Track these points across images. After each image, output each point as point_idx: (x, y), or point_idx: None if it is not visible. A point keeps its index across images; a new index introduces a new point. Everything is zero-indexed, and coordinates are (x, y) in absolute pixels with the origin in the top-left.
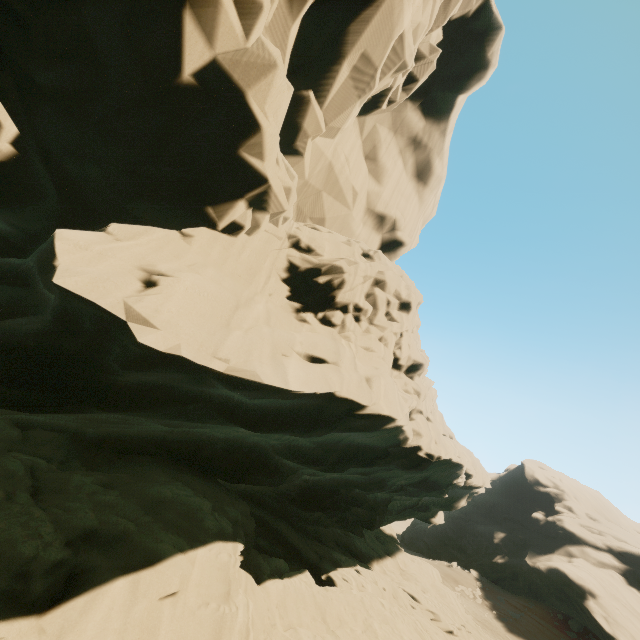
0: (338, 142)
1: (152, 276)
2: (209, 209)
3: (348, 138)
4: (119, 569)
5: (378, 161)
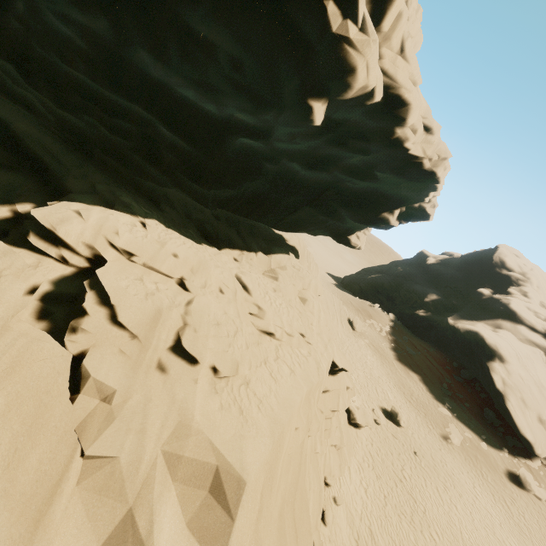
0: None
1: None
2: None
3: None
4: None
5: None
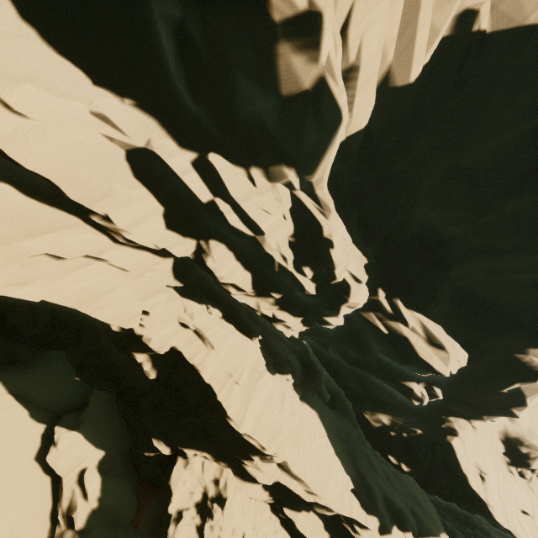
0: None
1: (481, 473)
2: (484, 416)
3: None
4: (427, 532)
5: None
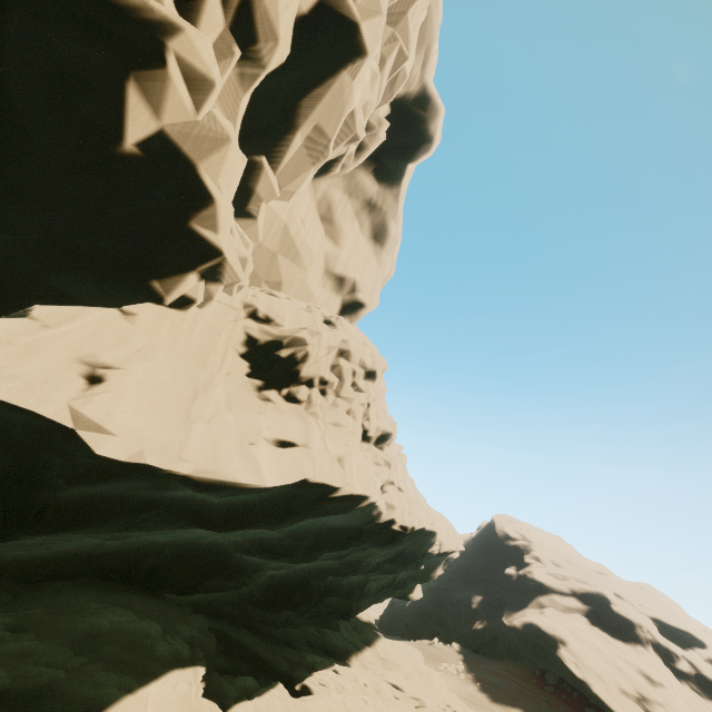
0: (293, 204)
1: (96, 370)
2: (155, 283)
3: (303, 200)
4: None
5: (335, 223)
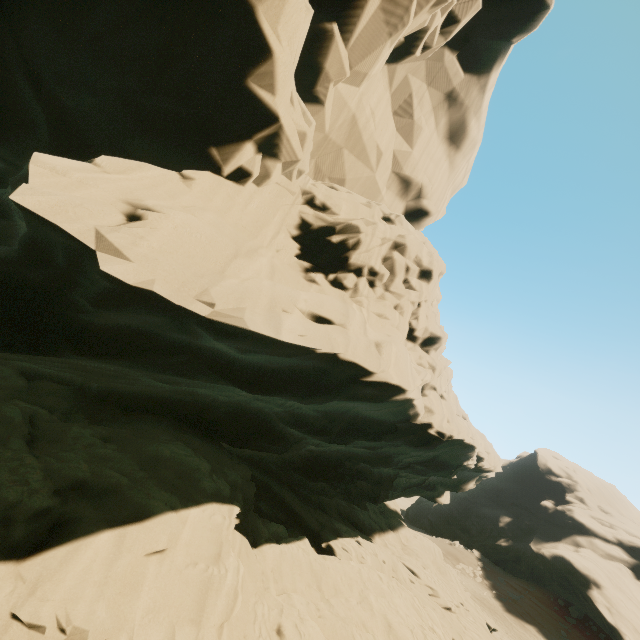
0: (364, 92)
1: (137, 210)
2: (213, 150)
3: (375, 88)
4: (106, 522)
5: (407, 118)
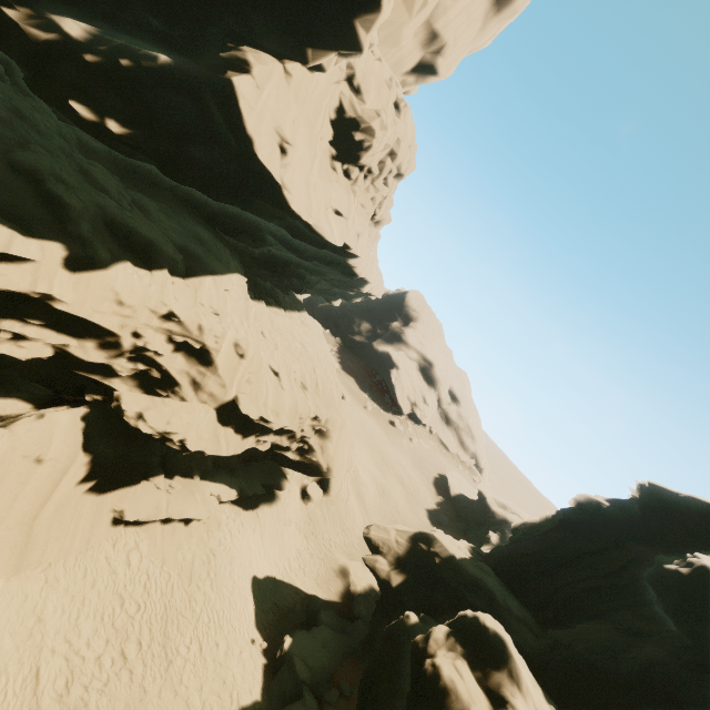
0: None
1: (283, 143)
2: (309, 50)
3: None
4: (206, 272)
5: None
